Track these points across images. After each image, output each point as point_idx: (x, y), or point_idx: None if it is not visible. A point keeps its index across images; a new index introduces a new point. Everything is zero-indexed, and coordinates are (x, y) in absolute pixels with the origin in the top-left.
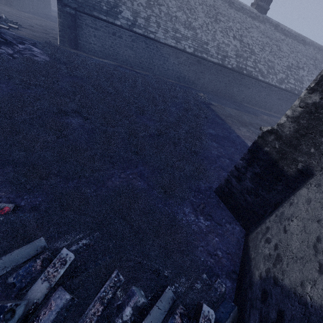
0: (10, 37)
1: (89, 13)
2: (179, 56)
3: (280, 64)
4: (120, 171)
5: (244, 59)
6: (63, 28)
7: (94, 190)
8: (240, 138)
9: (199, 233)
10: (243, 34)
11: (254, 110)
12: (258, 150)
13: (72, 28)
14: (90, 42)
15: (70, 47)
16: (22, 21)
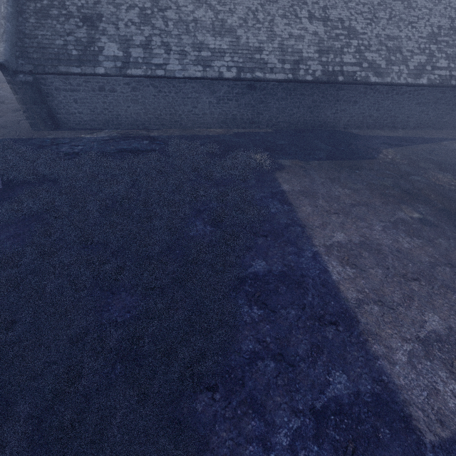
0: None
1: (53, 71)
2: (216, 88)
3: (413, 37)
4: None
5: (335, 54)
6: (26, 105)
7: None
8: (320, 258)
9: None
10: (327, 3)
11: (369, 141)
12: None
13: (39, 102)
14: (72, 112)
15: (47, 129)
16: None
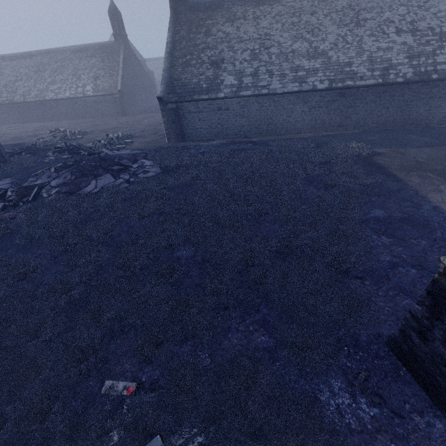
0: (126, 159)
1: (190, 99)
2: (309, 99)
3: None
4: (238, 320)
5: (427, 57)
6: (168, 125)
7: (209, 354)
8: (442, 210)
9: (358, 432)
10: (414, 18)
11: None
12: (443, 296)
13: (176, 122)
14: (195, 128)
15: (177, 141)
16: (135, 128)
